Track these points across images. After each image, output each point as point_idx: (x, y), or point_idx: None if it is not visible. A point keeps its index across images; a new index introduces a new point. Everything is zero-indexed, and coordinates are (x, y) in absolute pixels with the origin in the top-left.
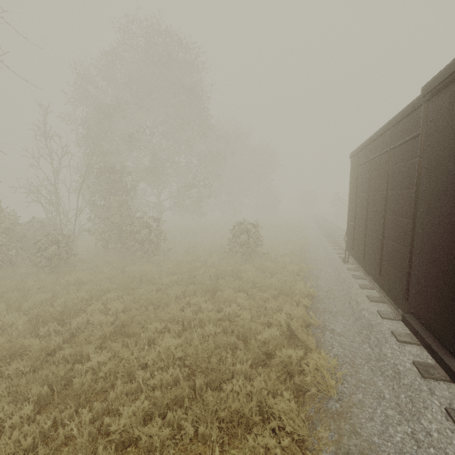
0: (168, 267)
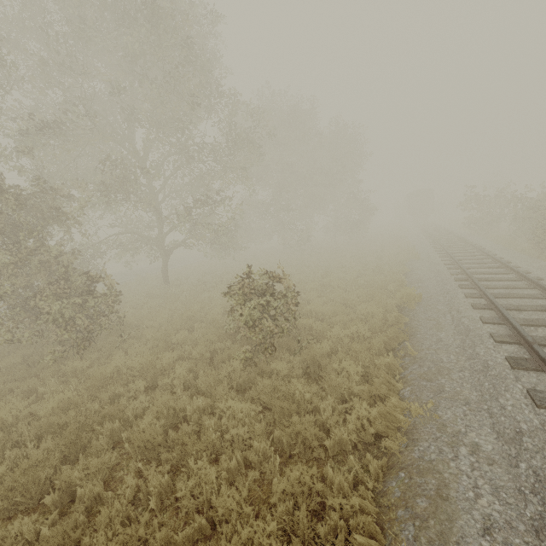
0: (69, 399)
